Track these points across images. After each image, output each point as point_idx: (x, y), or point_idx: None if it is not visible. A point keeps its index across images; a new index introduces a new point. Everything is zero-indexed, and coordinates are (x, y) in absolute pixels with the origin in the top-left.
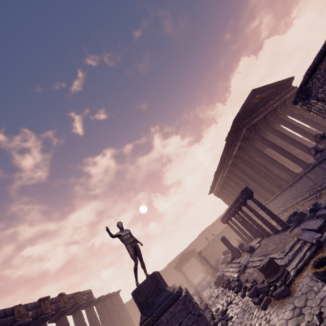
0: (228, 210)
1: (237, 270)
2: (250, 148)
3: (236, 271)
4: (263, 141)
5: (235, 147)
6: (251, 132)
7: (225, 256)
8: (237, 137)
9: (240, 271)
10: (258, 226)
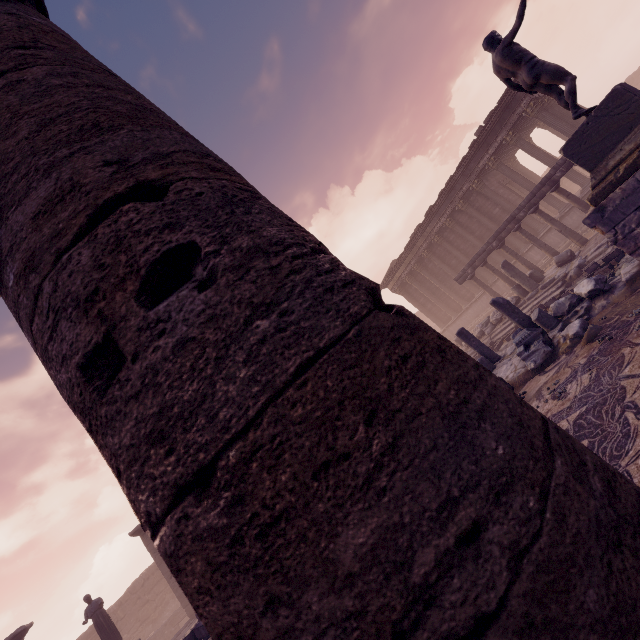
0: (503, 226)
1: (556, 287)
2: (522, 143)
3: (554, 289)
4: (554, 120)
5: (487, 151)
6: (536, 106)
7: (480, 325)
8: (502, 123)
9: (565, 283)
10: (570, 230)
